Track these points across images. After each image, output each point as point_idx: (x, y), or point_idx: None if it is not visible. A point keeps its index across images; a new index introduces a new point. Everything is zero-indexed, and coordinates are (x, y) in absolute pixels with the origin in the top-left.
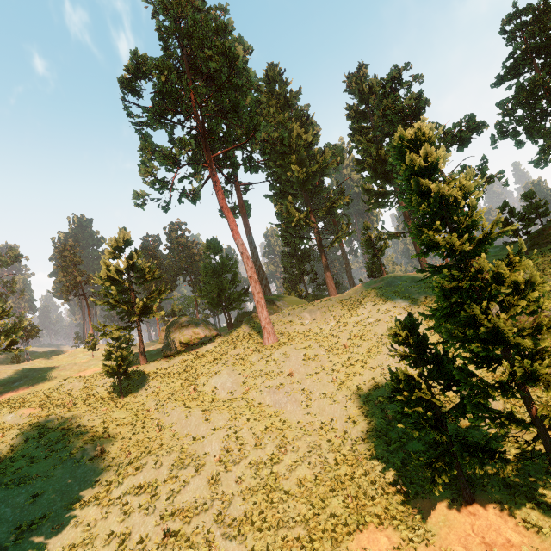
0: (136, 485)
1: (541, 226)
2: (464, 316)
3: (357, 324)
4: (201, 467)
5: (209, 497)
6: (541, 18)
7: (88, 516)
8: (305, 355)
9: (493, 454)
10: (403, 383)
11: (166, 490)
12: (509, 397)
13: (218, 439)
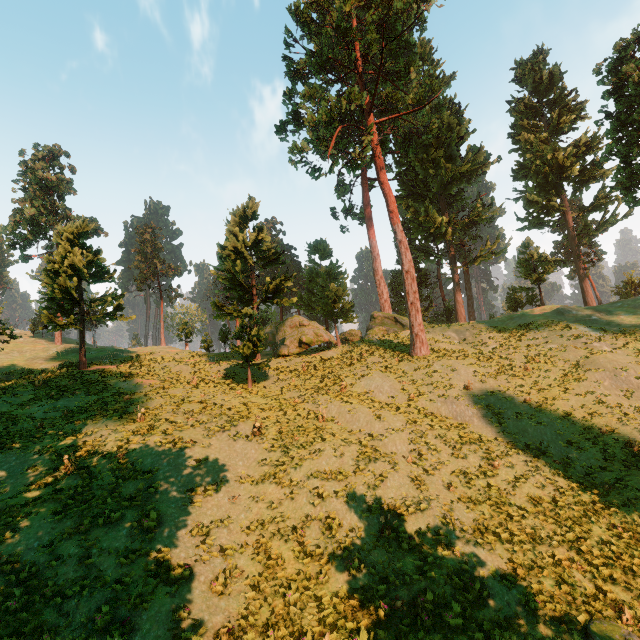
0: (321, 470)
1: None
2: None
3: (532, 348)
4: (395, 465)
5: (422, 497)
6: None
7: (268, 494)
8: (475, 372)
9: None
10: None
11: (360, 481)
12: None
13: (402, 440)
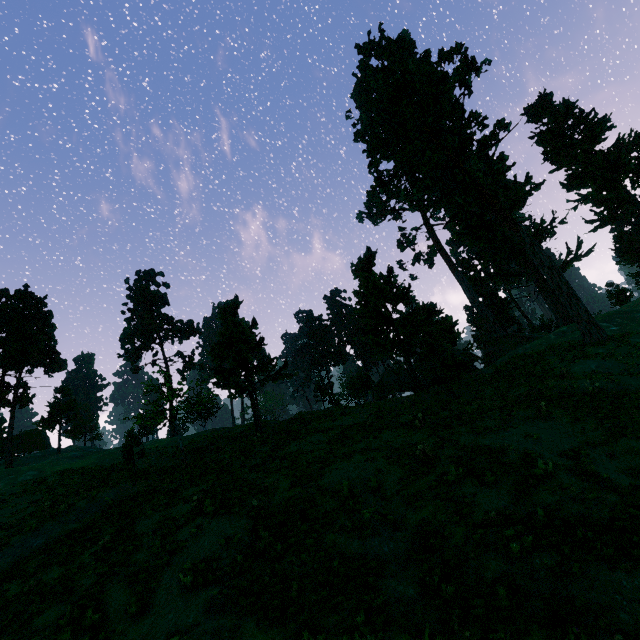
0: None
1: None
2: None
3: None
4: None
5: None
6: None
7: (638, 447)
8: None
9: None
10: None
11: None
12: None
13: None
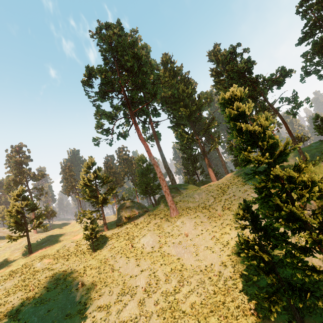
0: (99, 306)
1: None
2: (272, 204)
3: (227, 200)
4: (134, 295)
5: (138, 314)
6: (322, 0)
7: None
8: (195, 222)
9: (307, 293)
10: (244, 245)
11: (115, 308)
12: (309, 256)
13: (144, 277)
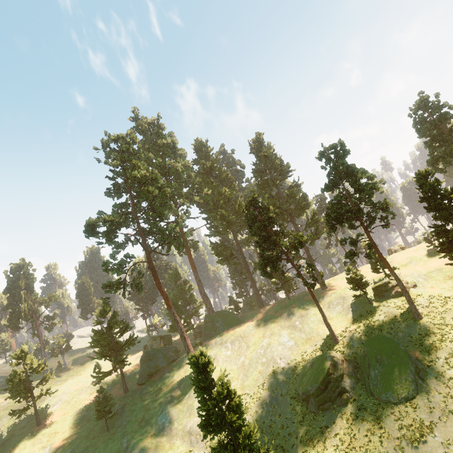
0: None
1: (377, 284)
2: None
3: (256, 361)
4: None
5: None
6: (336, 161)
7: None
8: None
9: None
10: None
11: None
12: None
13: None
